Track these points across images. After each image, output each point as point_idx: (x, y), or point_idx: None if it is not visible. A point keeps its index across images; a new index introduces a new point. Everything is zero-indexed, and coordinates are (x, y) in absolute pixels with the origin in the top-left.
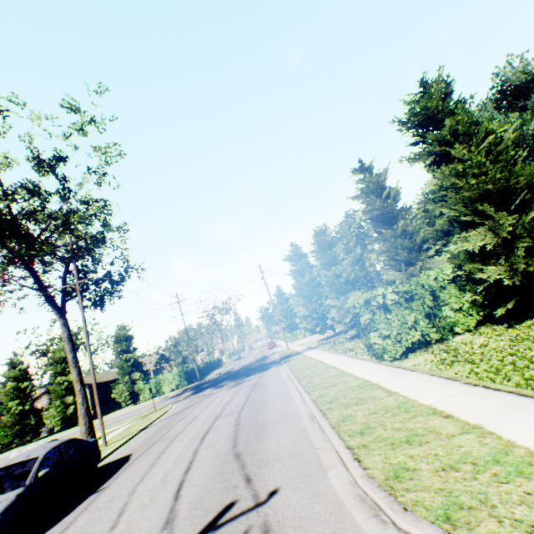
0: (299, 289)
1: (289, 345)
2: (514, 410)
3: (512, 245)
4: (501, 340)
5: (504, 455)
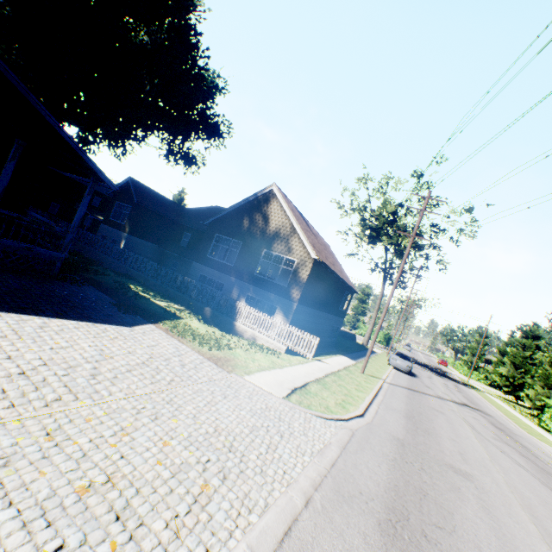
0: (512, 355)
1: (462, 376)
2: None
3: None
4: None
5: None
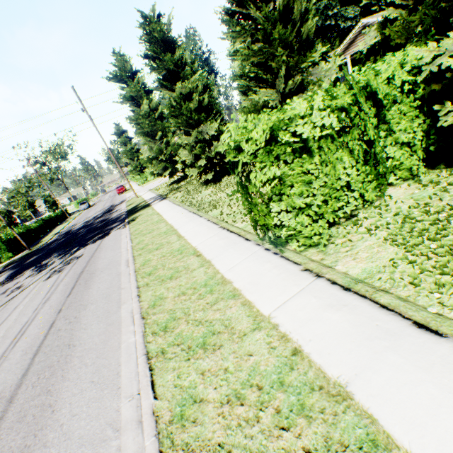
0: (137, 124)
1: (139, 189)
2: None
3: None
4: None
5: None
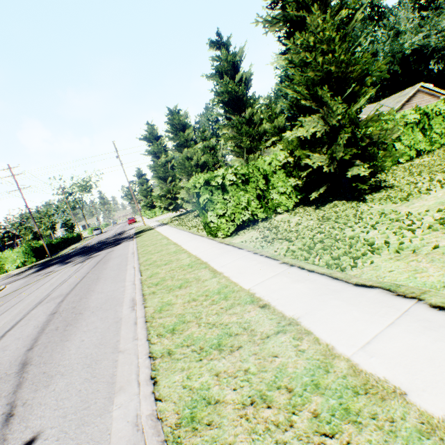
0: (155, 170)
1: (147, 221)
2: (329, 298)
3: (336, 136)
4: (311, 220)
5: (324, 373)
